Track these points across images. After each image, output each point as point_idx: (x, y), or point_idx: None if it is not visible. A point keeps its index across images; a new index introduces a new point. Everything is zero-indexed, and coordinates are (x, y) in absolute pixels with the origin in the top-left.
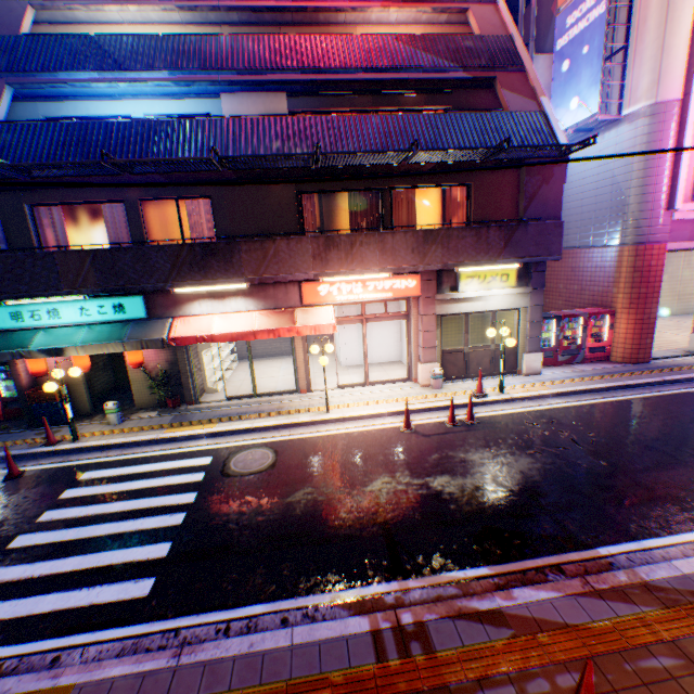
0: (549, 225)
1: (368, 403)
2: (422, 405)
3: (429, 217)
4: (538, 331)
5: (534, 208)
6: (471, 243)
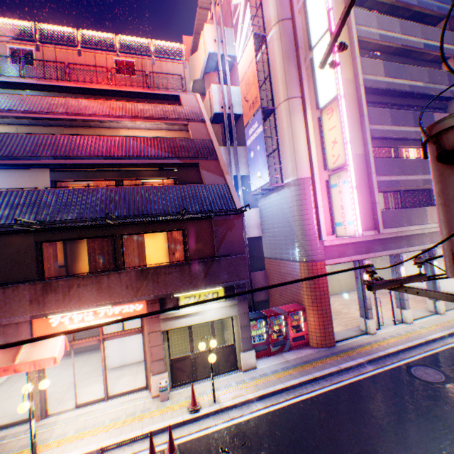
0: (236, 258)
1: (86, 434)
2: (137, 431)
3: (159, 250)
4: (249, 332)
5: (224, 247)
6: (177, 276)
